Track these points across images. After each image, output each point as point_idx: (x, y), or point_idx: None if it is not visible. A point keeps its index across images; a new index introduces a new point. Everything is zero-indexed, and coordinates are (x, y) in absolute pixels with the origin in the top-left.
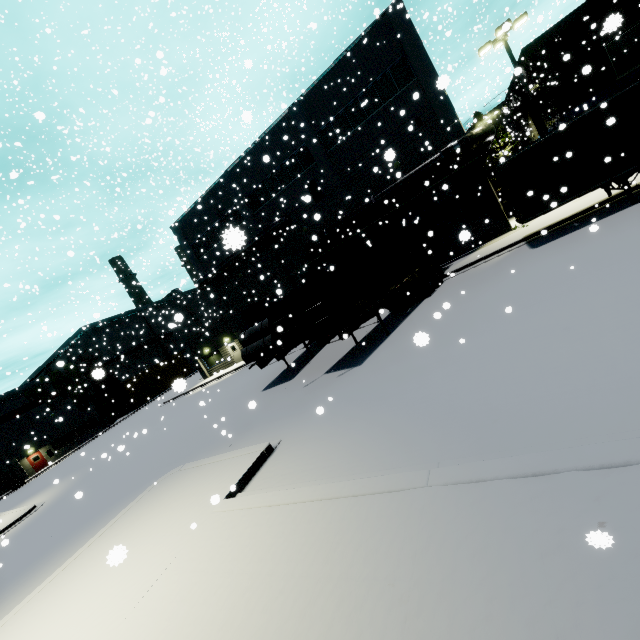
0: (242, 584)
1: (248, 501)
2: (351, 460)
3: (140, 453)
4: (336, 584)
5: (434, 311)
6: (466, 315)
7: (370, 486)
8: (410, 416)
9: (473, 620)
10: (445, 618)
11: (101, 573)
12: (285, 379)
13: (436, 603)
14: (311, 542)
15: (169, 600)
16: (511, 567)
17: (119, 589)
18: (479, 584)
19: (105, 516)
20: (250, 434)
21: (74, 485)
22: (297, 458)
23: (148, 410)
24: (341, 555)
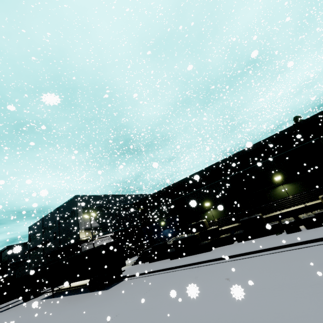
0: None
1: None
2: None
3: None
4: None
5: None
6: None
7: None
8: None
9: None
10: None
11: None
12: None
13: None
14: None
15: None
16: None
17: None
18: None
19: None
20: None
21: None
22: None
23: None
24: None
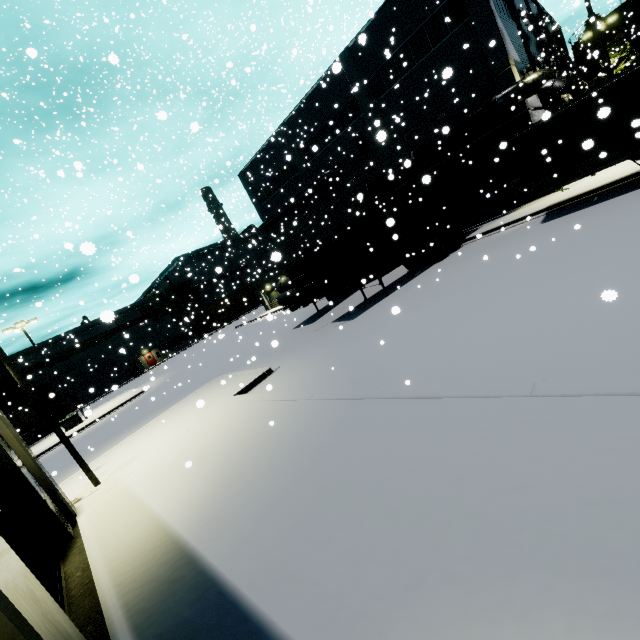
0: (221, 431)
1: (241, 397)
2: (300, 383)
3: (209, 363)
4: (250, 432)
5: (427, 279)
6: (436, 289)
7: (289, 396)
8: (342, 362)
9: (279, 445)
10: (272, 444)
11: (171, 423)
12: (310, 322)
13: (274, 440)
14: (253, 417)
15: (193, 434)
16: (304, 431)
17: (176, 429)
18: (290, 435)
19: (181, 398)
20: (268, 360)
21: (170, 379)
22: (280, 379)
23: (225, 331)
24: (259, 423)
